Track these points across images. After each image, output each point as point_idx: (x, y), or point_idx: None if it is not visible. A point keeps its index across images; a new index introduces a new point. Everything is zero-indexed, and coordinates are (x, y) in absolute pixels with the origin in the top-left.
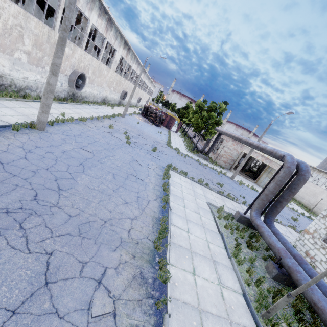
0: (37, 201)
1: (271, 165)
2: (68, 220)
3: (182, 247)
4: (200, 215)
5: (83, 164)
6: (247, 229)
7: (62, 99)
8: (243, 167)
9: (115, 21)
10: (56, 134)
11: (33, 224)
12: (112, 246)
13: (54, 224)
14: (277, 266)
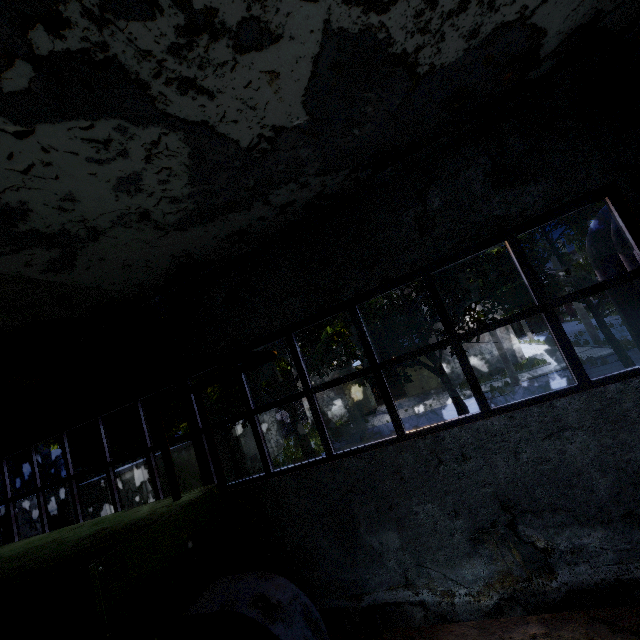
0: None
1: None
2: None
3: None
4: None
5: None
6: None
7: None
8: None
9: None
10: None
11: None
12: None
13: None
14: None
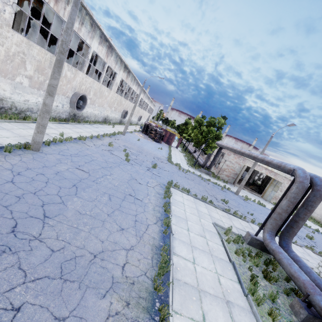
0: (15, 233)
1: (276, 178)
2: (49, 257)
3: (187, 284)
4: (206, 239)
5: (76, 186)
6: (261, 254)
7: (63, 119)
8: (247, 181)
9: (115, 48)
10: (52, 154)
11: (3, 265)
12: (100, 290)
13: (31, 264)
14: (305, 305)
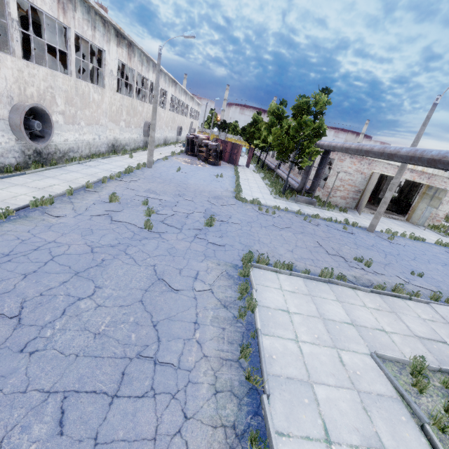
0: None
1: (432, 183)
2: None
3: None
4: None
5: None
6: None
7: (11, 168)
8: (373, 196)
9: None
10: None
11: None
12: None
13: None
14: None
